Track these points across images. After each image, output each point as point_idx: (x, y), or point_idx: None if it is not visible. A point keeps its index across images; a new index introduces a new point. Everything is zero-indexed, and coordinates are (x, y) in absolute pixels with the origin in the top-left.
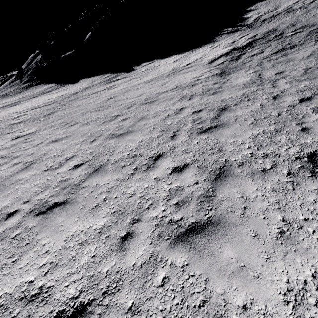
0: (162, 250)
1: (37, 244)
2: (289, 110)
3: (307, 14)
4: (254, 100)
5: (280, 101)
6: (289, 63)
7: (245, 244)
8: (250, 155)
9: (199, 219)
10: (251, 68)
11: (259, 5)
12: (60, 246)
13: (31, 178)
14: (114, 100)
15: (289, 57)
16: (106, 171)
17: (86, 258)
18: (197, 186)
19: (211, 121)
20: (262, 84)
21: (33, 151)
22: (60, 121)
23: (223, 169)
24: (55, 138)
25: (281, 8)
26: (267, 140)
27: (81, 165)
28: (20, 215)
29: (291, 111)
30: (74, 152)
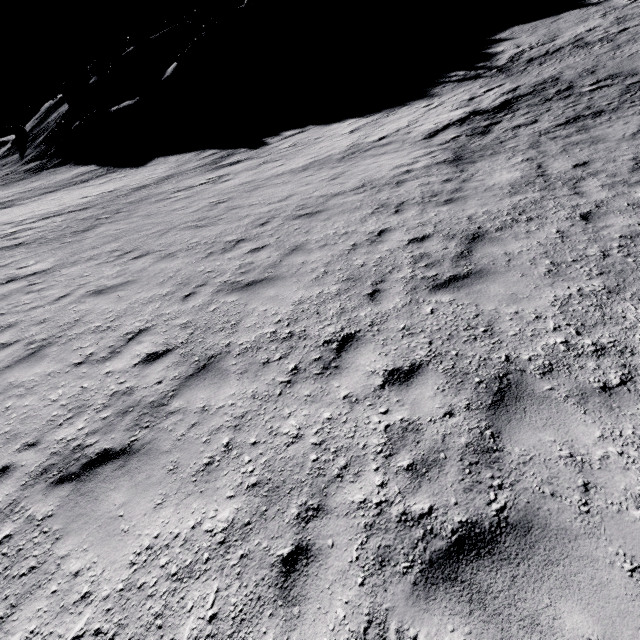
0: (397, 606)
1: (58, 571)
2: (626, 246)
3: (617, 53)
4: (541, 219)
5: (600, 224)
6: (597, 146)
7: (613, 596)
8: (562, 347)
9: (477, 514)
10: (518, 152)
11: (517, 31)
12: (121, 579)
13: (41, 382)
14: (227, 206)
15: (594, 134)
16: (225, 371)
17: (193, 623)
18: (452, 422)
19: (454, 264)
20: (549, 187)
21: (46, 315)
22: (110, 248)
23: (508, 380)
24: (100, 285)
25: (562, 39)
26: (593, 314)
27: (163, 355)
28: (14, 482)
29: (630, 247)
30: (144, 322)
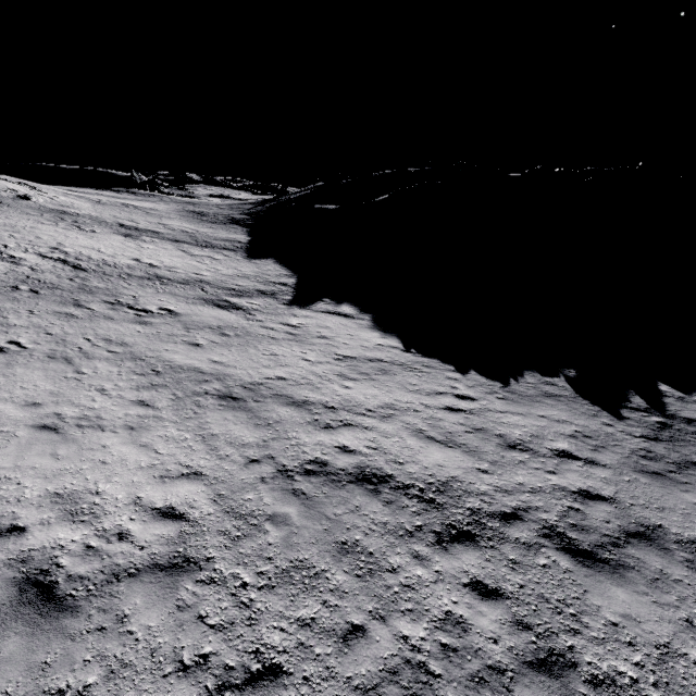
0: None
1: None
2: None
3: None
4: None
5: None
6: None
7: None
8: None
9: None
10: None
11: None
12: None
13: None
14: None
15: None
16: None
17: None
18: None
19: None
20: None
21: None
22: None
23: None
24: None
25: None
26: None
27: None
28: None
29: None
30: None
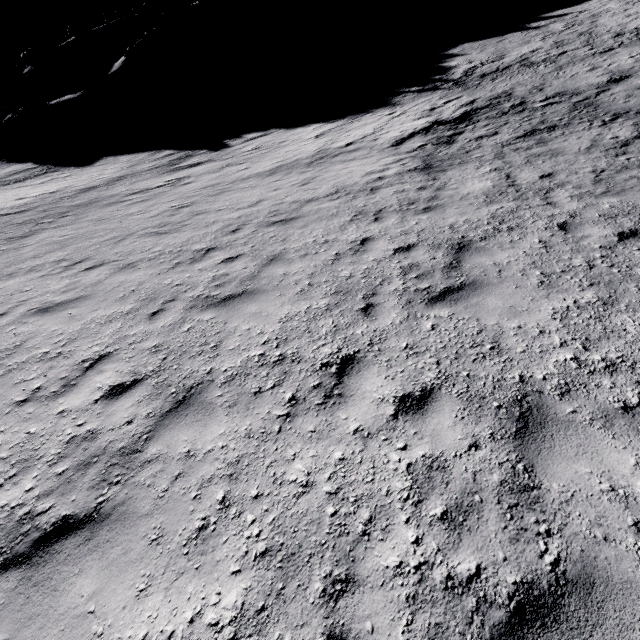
0: None
1: None
2: (608, 256)
3: (560, 73)
4: (521, 229)
5: (579, 234)
6: (557, 158)
7: None
8: (574, 364)
9: (532, 571)
10: (485, 162)
11: (468, 48)
12: None
13: None
14: (191, 211)
15: (553, 147)
16: (210, 405)
17: None
18: (479, 455)
19: (446, 275)
20: (522, 197)
21: None
22: (56, 257)
23: (528, 403)
24: (45, 302)
25: (510, 58)
26: (594, 327)
27: (130, 387)
28: None
29: (611, 258)
30: (104, 346)
